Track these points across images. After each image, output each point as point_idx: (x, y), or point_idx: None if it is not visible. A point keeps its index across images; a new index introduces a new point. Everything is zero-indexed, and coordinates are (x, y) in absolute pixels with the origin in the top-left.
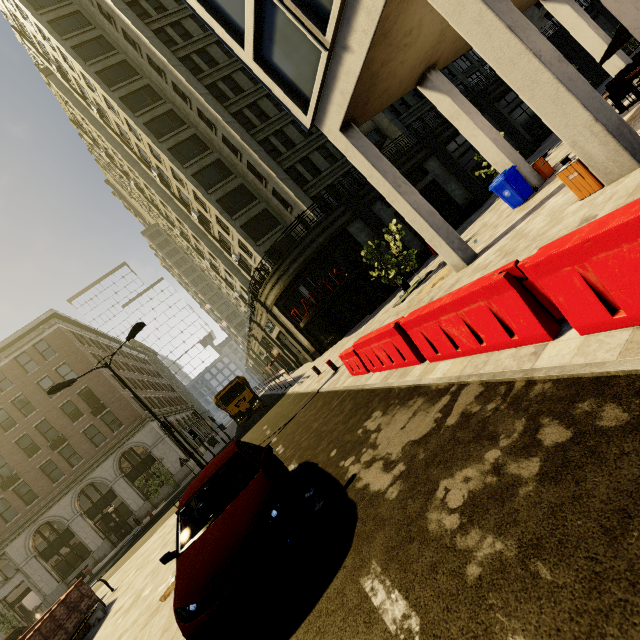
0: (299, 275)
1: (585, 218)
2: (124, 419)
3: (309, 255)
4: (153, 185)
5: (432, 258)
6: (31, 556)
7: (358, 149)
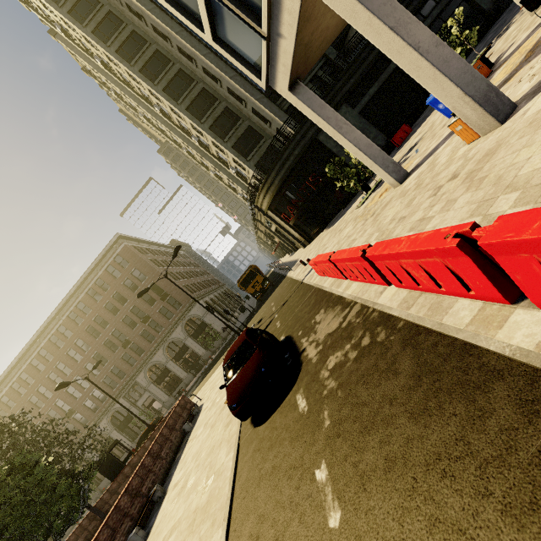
0: (283, 185)
1: (455, 173)
2: (181, 301)
3: (288, 167)
4: (158, 117)
5: (394, 152)
6: (150, 383)
7: (305, 103)
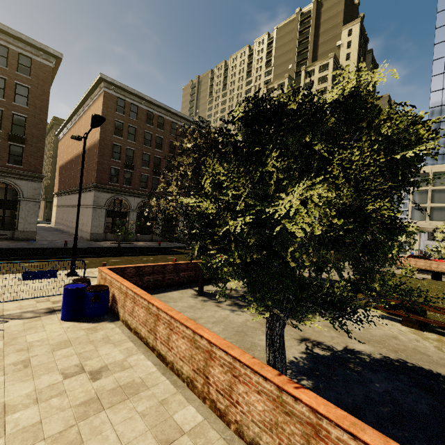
0: None
1: None
2: None
3: None
4: None
5: None
6: None
7: None
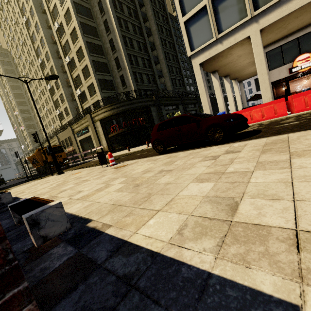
0: (123, 113)
1: None
2: None
3: (132, 107)
4: (44, 29)
5: None
6: None
7: (201, 73)
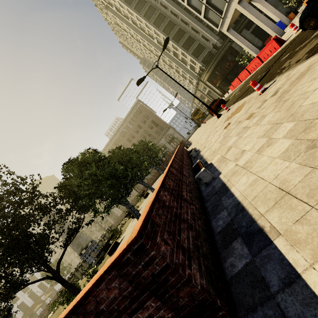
0: (215, 68)
1: None
2: (164, 127)
3: (218, 60)
4: (152, 43)
5: None
6: None
7: (231, 35)
